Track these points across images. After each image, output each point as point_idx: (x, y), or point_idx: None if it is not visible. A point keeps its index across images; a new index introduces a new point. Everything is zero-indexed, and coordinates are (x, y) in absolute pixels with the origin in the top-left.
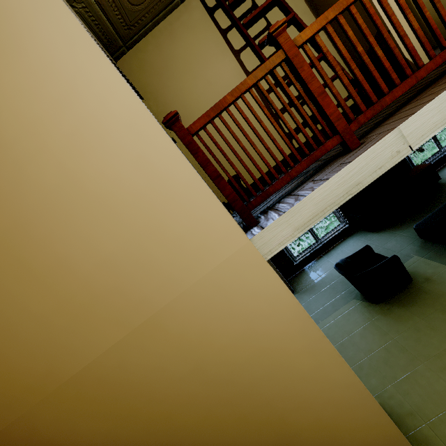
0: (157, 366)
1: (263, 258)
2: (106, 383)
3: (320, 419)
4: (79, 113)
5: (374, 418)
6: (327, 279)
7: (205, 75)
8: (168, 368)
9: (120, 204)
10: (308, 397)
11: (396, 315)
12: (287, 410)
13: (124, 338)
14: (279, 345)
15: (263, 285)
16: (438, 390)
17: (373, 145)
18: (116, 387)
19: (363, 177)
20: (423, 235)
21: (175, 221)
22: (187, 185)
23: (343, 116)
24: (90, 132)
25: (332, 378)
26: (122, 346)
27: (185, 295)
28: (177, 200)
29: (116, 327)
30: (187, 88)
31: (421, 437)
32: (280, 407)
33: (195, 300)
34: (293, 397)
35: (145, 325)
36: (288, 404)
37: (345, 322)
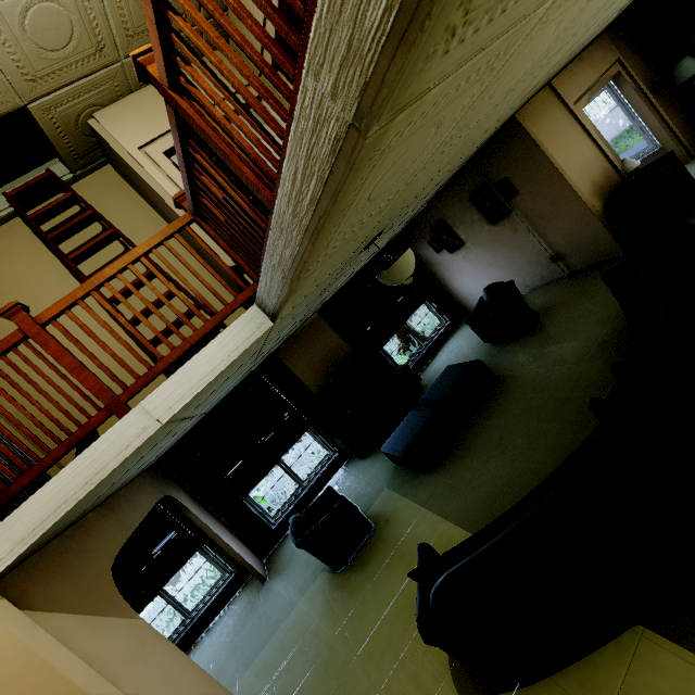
0: None
1: None
2: None
3: None
4: None
5: None
6: None
7: (37, 308)
8: None
9: None
10: None
11: (352, 585)
12: None
13: None
14: None
15: None
16: (359, 693)
17: (114, 425)
18: None
19: (106, 462)
20: (391, 459)
21: None
22: None
23: None
24: None
25: None
26: None
27: None
28: None
29: None
30: (6, 325)
31: None
32: None
33: None
34: None
35: None
36: None
37: (305, 615)
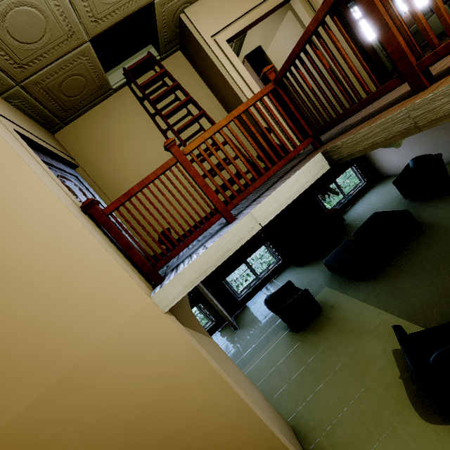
0: (69, 420)
1: (161, 311)
2: (16, 446)
3: (218, 444)
4: (3, 207)
5: (262, 434)
6: (264, 313)
7: (137, 147)
8: (80, 420)
9: (38, 277)
10: (207, 425)
11: (310, 341)
12: (190, 441)
13: (36, 397)
14: (179, 383)
15: (162, 333)
16: (332, 403)
17: (235, 224)
18: (26, 449)
19: (231, 246)
20: (330, 269)
21: (87, 287)
22: (97, 258)
23: (253, 180)
24: (12, 221)
25: (224, 405)
26: (35, 405)
27: (96, 349)
28: (88, 271)
29: (29, 388)
30: (121, 157)
31: (318, 448)
32: (184, 439)
33: (105, 353)
34: (194, 428)
35: (58, 381)
36: (190, 435)
37: (274, 353)
